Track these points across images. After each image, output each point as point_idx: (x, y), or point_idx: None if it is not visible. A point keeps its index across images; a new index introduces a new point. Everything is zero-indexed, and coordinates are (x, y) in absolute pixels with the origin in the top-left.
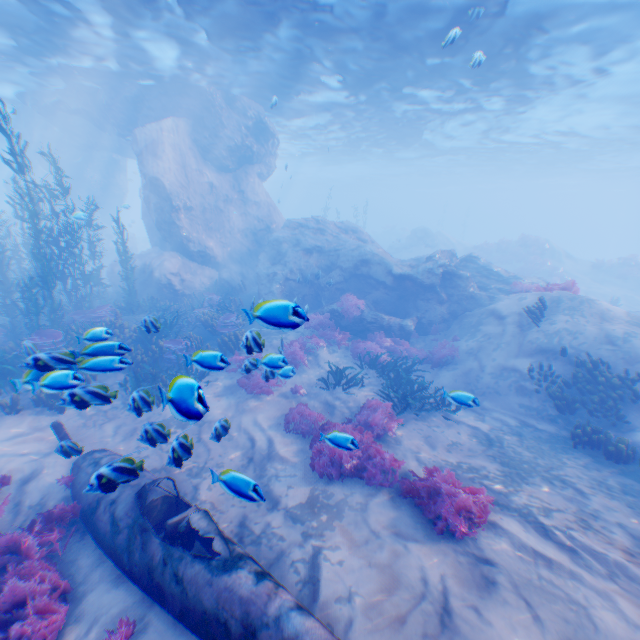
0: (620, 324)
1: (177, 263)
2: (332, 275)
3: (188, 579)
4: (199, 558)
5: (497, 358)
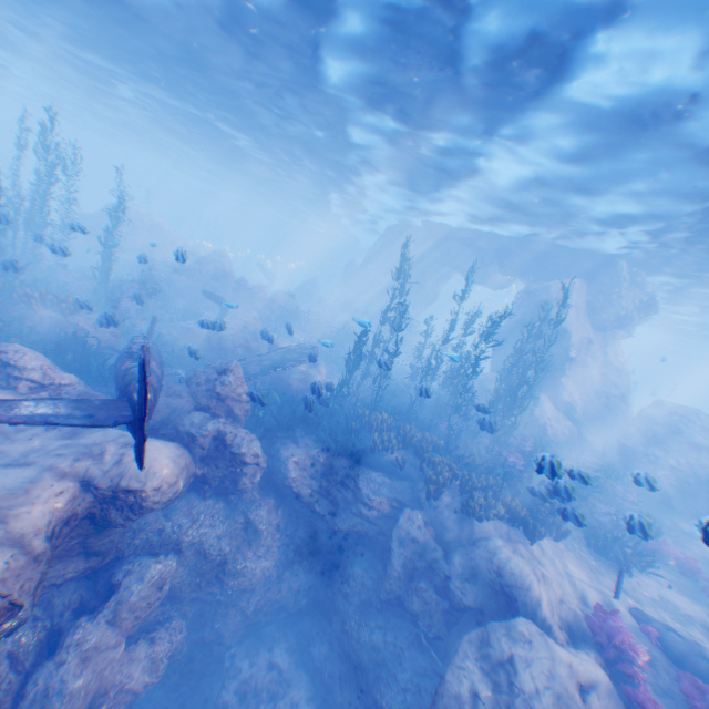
0: None
1: (549, 406)
2: None
3: None
4: None
5: None
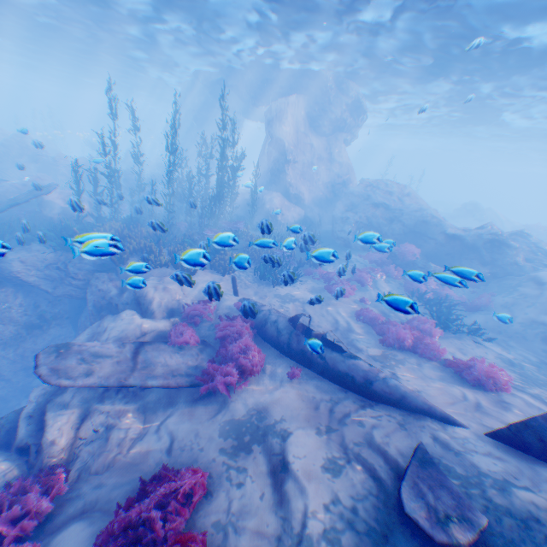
0: None
1: (279, 200)
2: (393, 227)
3: (328, 357)
4: (333, 350)
5: (529, 314)
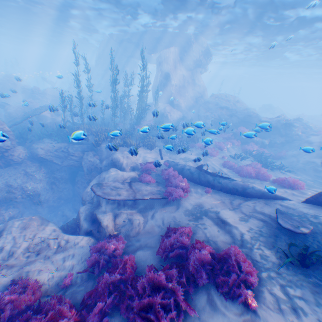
0: None
1: (169, 108)
2: (232, 119)
3: (221, 181)
4: (224, 178)
5: (306, 158)
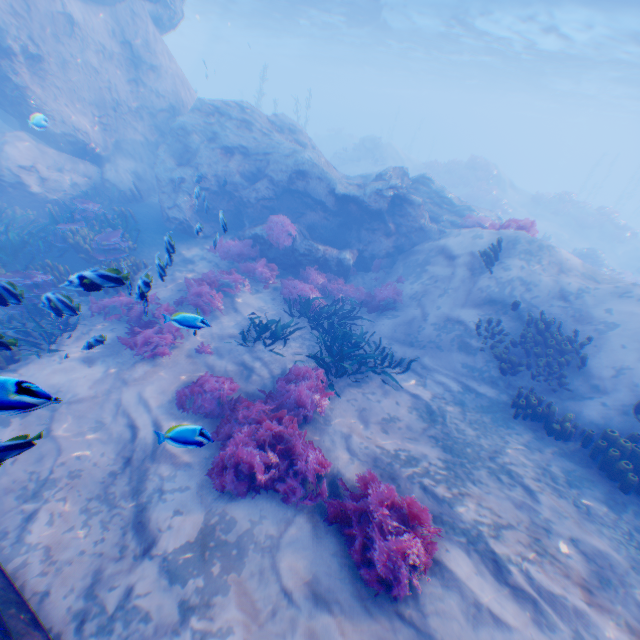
0: (576, 277)
1: (27, 150)
2: (259, 189)
3: None
4: None
5: (444, 308)
